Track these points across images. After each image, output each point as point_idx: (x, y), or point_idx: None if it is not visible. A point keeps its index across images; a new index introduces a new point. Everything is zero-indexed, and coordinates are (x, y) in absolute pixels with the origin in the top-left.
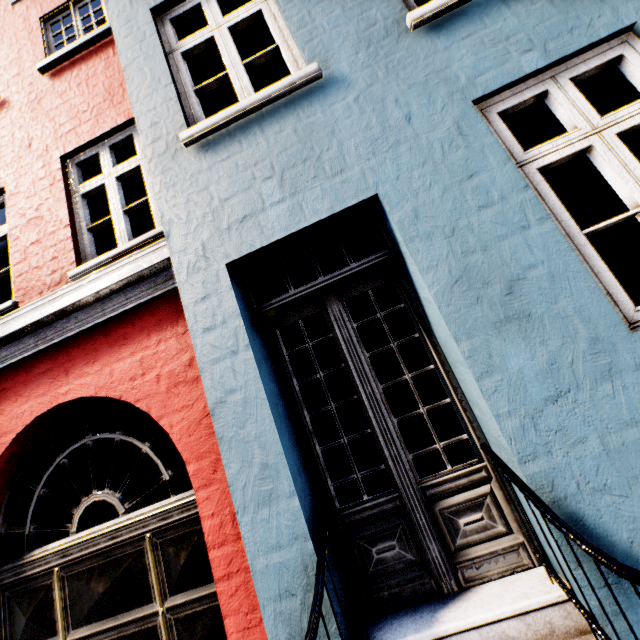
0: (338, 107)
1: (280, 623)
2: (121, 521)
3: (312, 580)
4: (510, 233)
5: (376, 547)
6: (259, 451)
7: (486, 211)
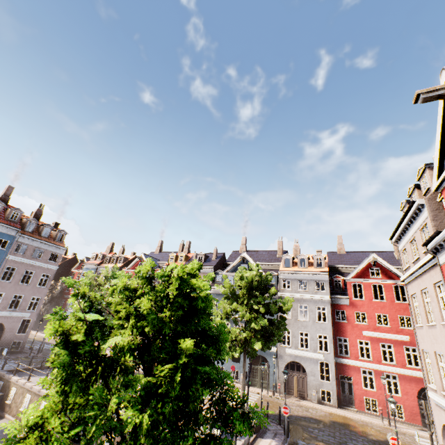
0: None
1: None
2: None
3: None
4: None
5: None
6: None
7: None
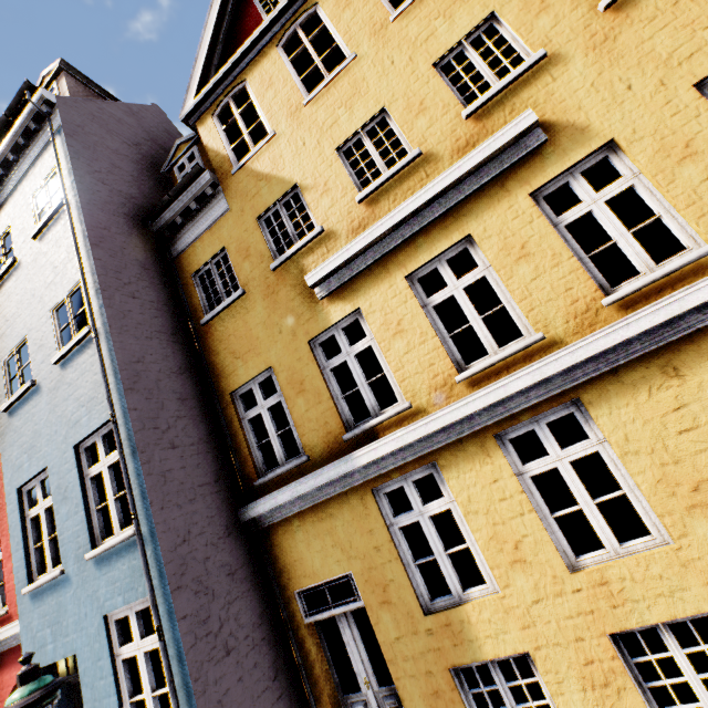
0: (69, 595)
1: None
2: None
3: None
4: (107, 696)
5: None
6: None
7: (102, 681)
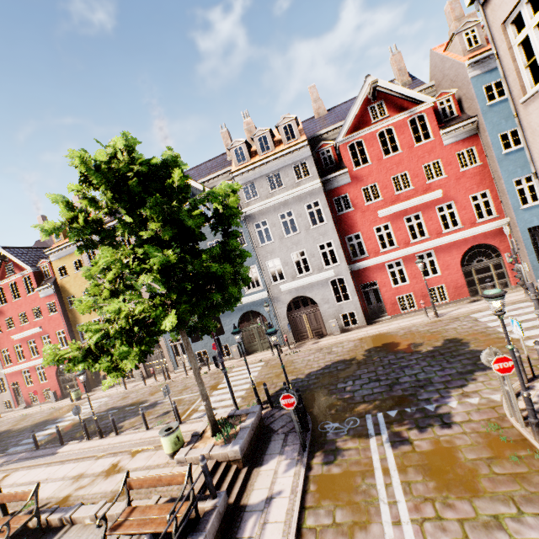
0: None
1: (532, 265)
2: (485, 262)
3: (536, 261)
4: None
5: (538, 261)
6: (530, 250)
7: None
